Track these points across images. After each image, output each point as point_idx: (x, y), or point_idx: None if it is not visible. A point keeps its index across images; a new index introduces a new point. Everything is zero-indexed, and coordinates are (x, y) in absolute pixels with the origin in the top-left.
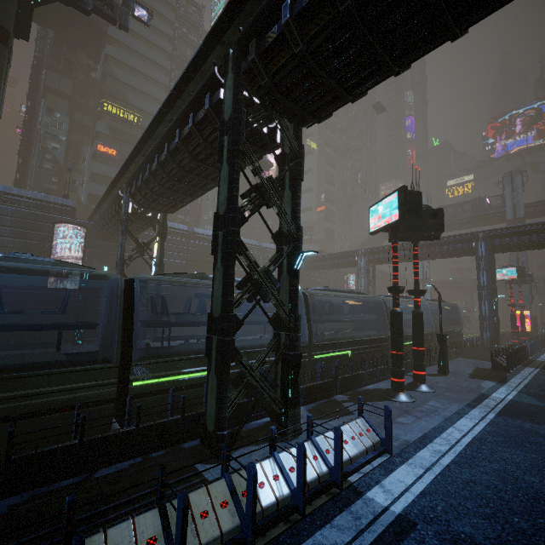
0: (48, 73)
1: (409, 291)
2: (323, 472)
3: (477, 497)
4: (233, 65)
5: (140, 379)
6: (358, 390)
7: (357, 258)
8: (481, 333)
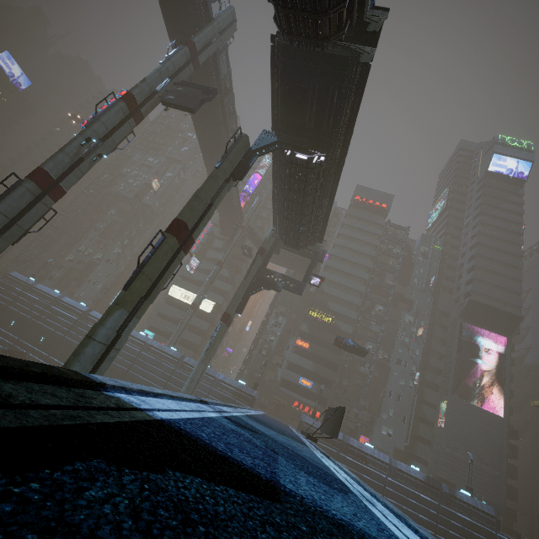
0: (283, 293)
1: None
2: None
3: None
4: None
5: None
6: None
7: None
8: None
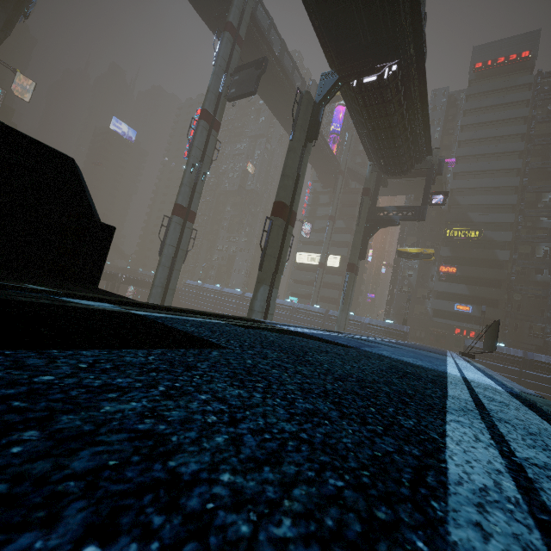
0: (409, 223)
1: None
2: None
3: None
4: None
5: None
6: None
7: None
8: None
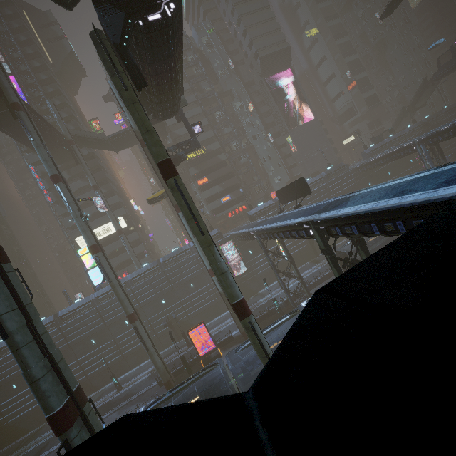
0: None
1: None
2: None
3: None
4: (314, 228)
5: None
6: None
7: (414, 147)
8: None
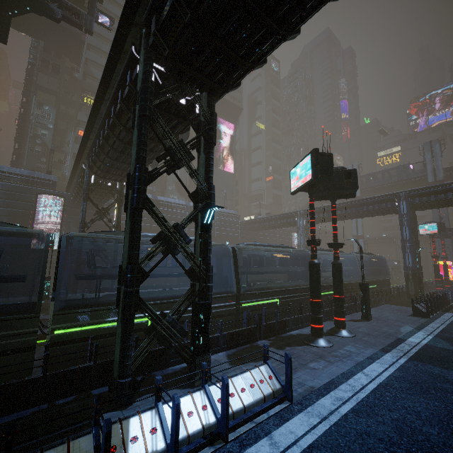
0: (39, 75)
1: (328, 244)
2: (209, 423)
3: (367, 452)
4: (144, 42)
5: (61, 328)
6: (282, 335)
7: (296, 218)
8: (406, 282)
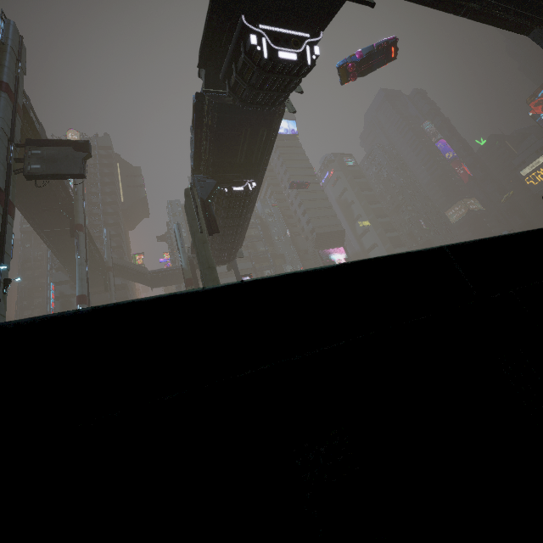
0: None
1: None
2: None
3: None
4: None
5: None
6: None
7: None
8: None
